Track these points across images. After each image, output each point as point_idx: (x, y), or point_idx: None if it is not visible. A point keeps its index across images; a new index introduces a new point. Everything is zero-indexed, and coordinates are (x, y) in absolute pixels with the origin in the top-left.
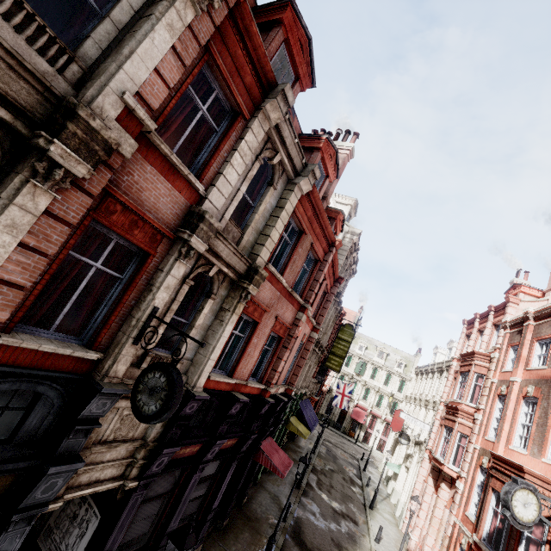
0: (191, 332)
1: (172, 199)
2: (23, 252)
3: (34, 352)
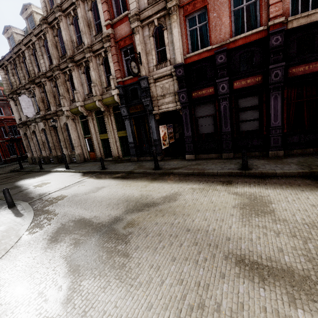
0: (166, 49)
1: (127, 25)
2: (114, 64)
3: (130, 80)
